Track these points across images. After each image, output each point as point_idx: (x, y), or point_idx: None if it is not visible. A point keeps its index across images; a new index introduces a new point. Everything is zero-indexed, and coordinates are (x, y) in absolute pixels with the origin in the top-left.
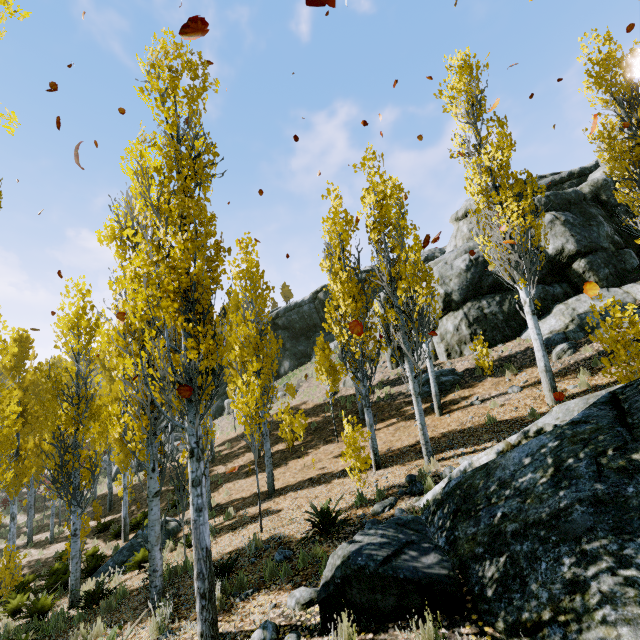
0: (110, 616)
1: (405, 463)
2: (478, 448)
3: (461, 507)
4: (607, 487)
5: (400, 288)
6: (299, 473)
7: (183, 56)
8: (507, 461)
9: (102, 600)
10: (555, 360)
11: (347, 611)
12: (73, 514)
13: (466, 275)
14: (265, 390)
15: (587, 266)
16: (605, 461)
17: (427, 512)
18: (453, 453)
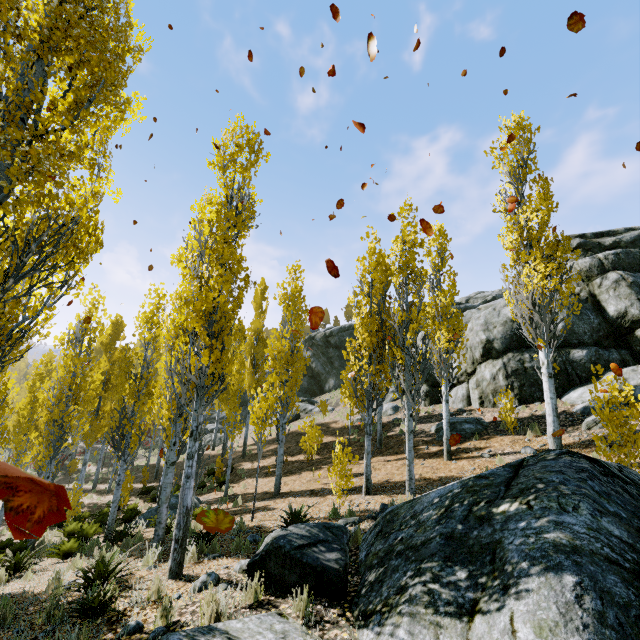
0: (126, 550)
1: (392, 495)
2: None
3: (383, 529)
4: (463, 528)
5: (409, 331)
6: (306, 483)
7: (248, 134)
8: (426, 498)
9: (124, 538)
10: (584, 430)
11: (264, 577)
12: (120, 467)
13: (512, 324)
14: (287, 401)
15: None
16: (475, 509)
17: (368, 531)
18: None
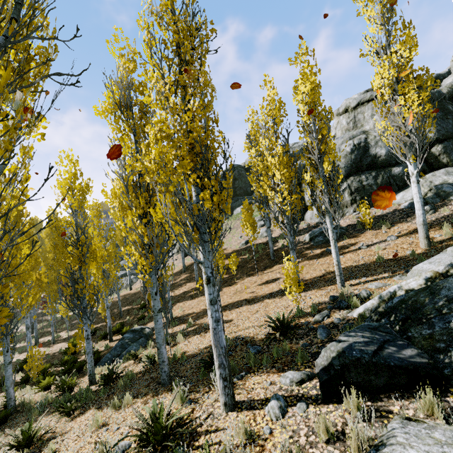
0: (129, 390)
1: (321, 288)
2: (378, 277)
3: (410, 316)
4: None
5: (327, 161)
6: (234, 296)
7: None
8: (451, 284)
9: (118, 380)
10: None
11: (345, 387)
12: (85, 325)
13: (351, 156)
14: None
15: (442, 150)
16: None
17: (369, 320)
18: (358, 281)
